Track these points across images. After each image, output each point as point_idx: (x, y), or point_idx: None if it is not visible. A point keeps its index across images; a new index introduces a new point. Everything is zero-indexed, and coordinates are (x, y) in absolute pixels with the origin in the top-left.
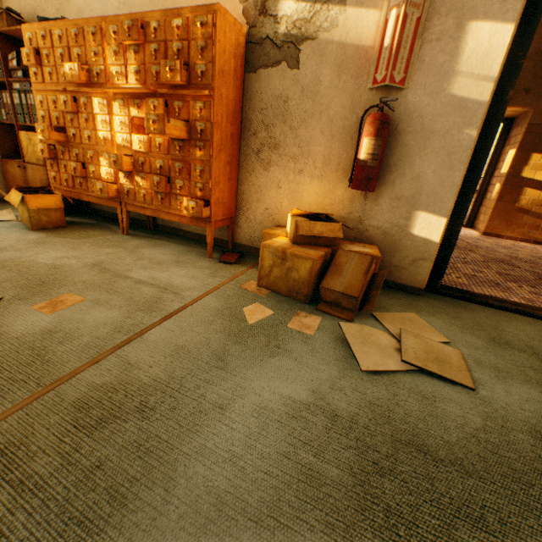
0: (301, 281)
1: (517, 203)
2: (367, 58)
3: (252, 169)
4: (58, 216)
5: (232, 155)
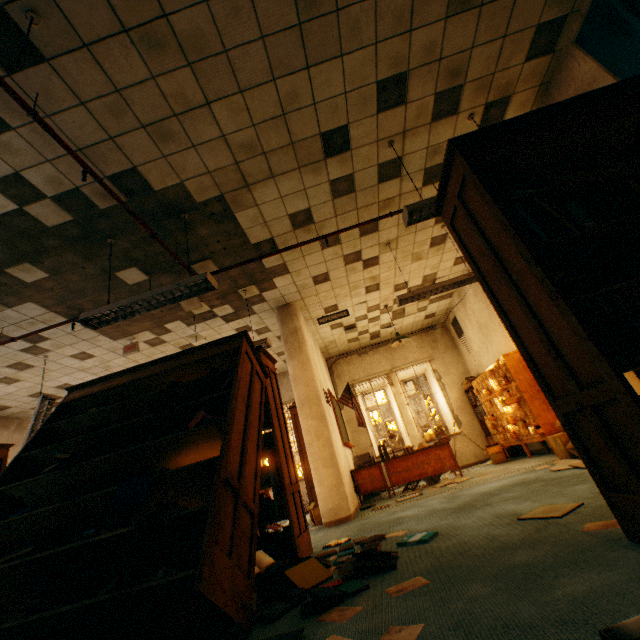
0: (563, 449)
1: None
2: None
3: None
4: (501, 455)
5: (543, 398)
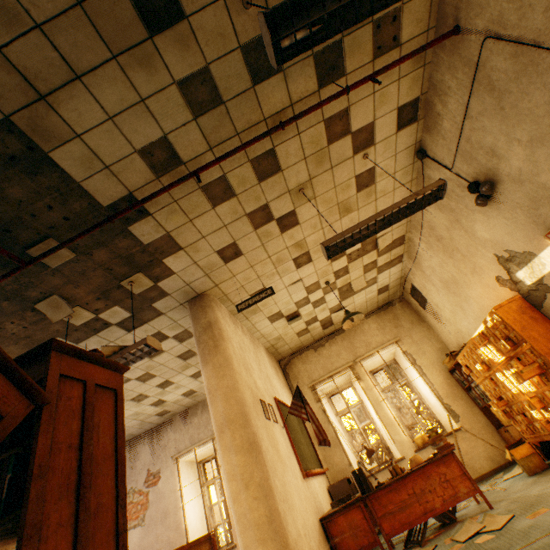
0: None
1: None
2: None
3: None
4: (536, 459)
5: None
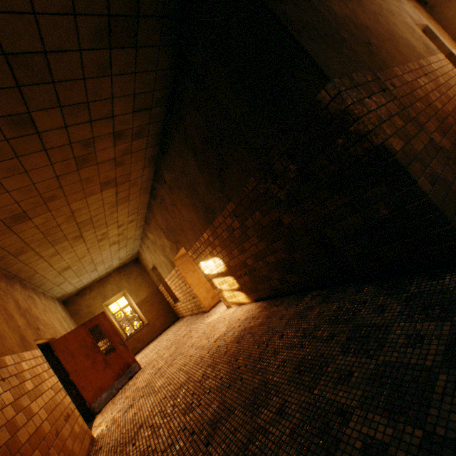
0: None
1: (217, 287)
2: None
3: None
4: None
5: None
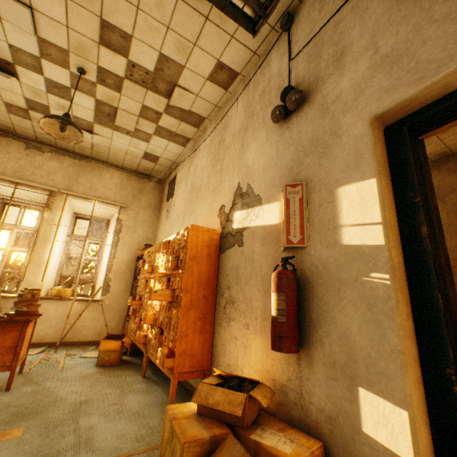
0: None
1: None
2: (278, 230)
3: (221, 323)
4: (115, 356)
5: (205, 311)
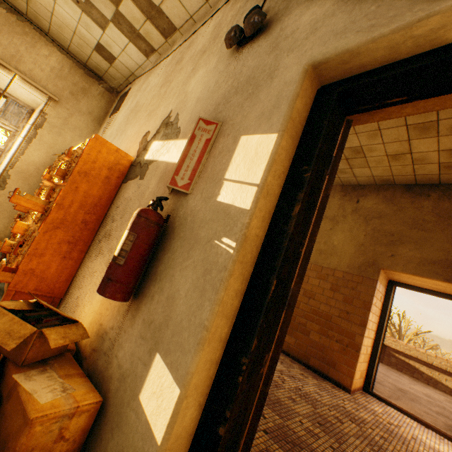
0: None
1: None
2: None
3: (91, 255)
4: None
5: (80, 237)
